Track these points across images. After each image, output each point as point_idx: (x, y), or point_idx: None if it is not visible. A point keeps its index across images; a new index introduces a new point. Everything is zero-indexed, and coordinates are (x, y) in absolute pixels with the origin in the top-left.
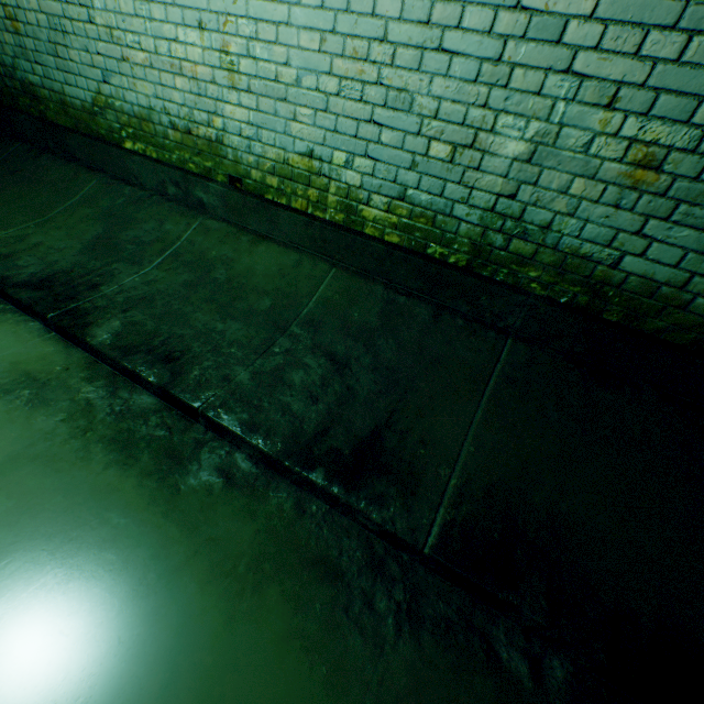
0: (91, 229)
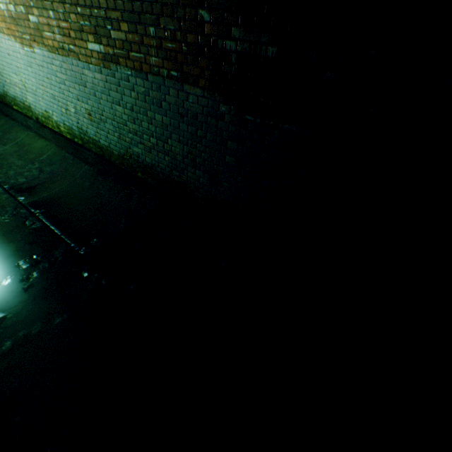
0: None
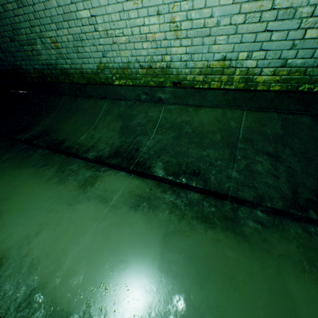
0: (116, 125)
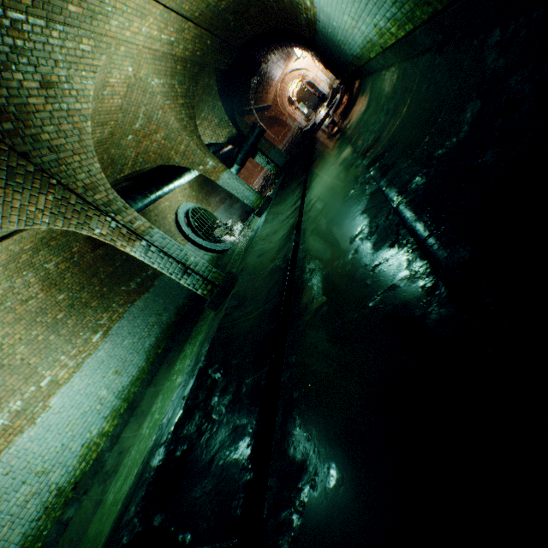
0: (366, 103)
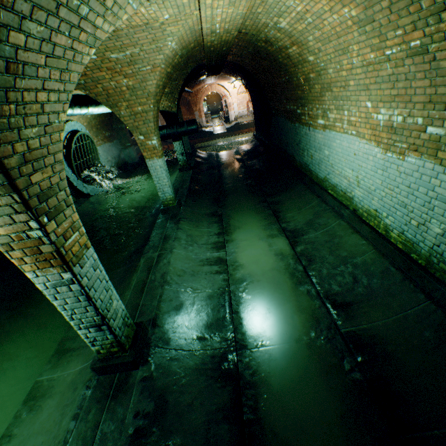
0: (309, 217)
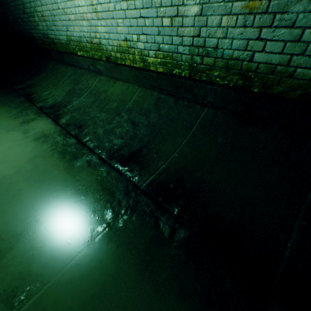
0: (69, 87)
